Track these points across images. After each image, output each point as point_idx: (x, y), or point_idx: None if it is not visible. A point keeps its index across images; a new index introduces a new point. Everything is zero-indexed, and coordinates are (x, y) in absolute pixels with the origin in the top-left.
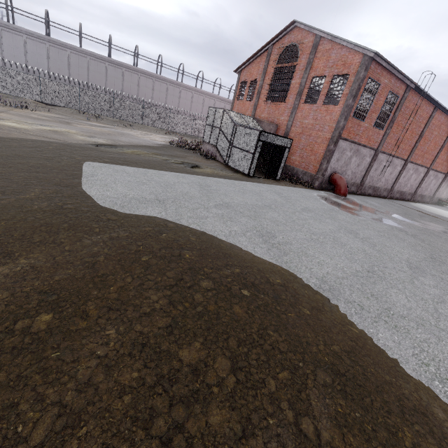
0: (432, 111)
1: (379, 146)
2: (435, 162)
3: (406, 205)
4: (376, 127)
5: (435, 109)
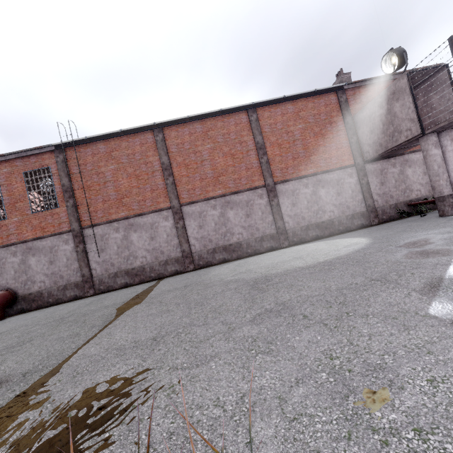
0: (154, 136)
1: (71, 224)
2: (276, 169)
3: (168, 281)
4: (40, 210)
5: (155, 132)
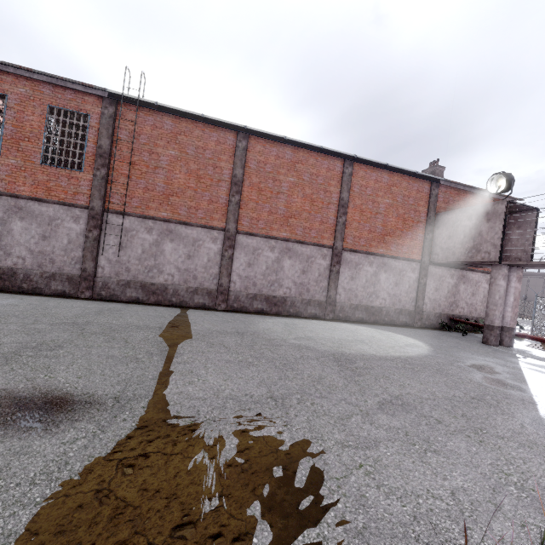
0: (236, 140)
1: (92, 200)
2: (349, 235)
3: (202, 316)
4: (54, 165)
5: (240, 136)
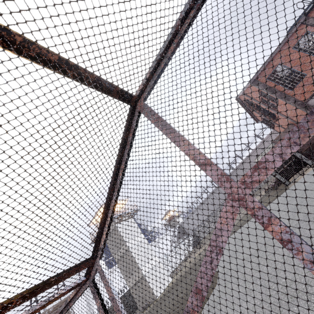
0: None
1: None
2: None
3: None
4: None
5: None
